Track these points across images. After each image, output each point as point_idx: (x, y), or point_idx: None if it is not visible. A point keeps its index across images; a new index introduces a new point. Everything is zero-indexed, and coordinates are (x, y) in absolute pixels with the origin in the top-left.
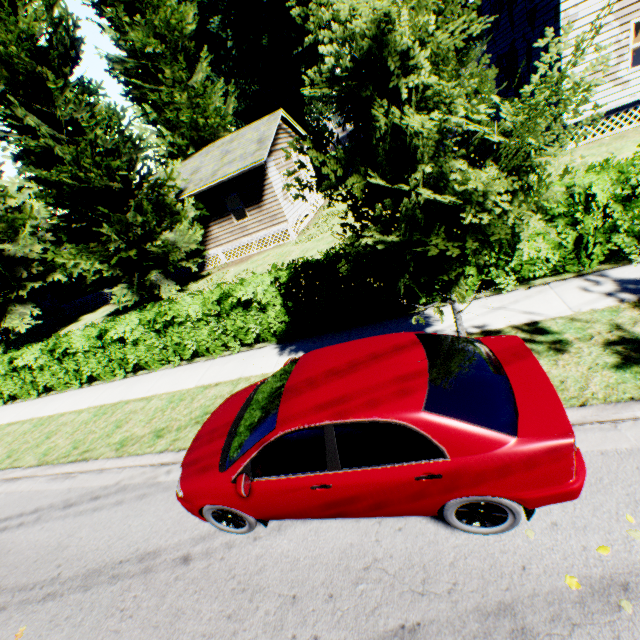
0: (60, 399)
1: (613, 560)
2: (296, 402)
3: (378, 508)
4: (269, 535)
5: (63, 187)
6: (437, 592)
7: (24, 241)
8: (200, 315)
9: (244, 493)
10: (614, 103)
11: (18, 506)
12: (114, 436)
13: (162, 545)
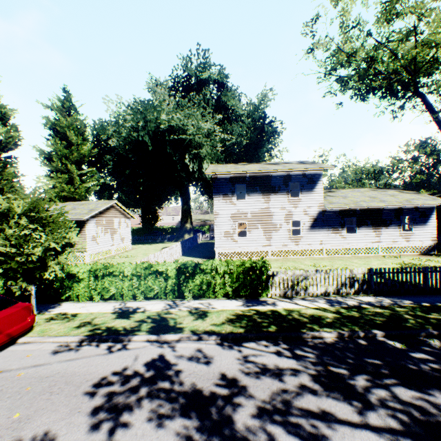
0: None
1: None
2: None
3: None
4: None
5: None
6: None
7: None
8: None
9: None
10: (233, 247)
11: None
12: None
13: None
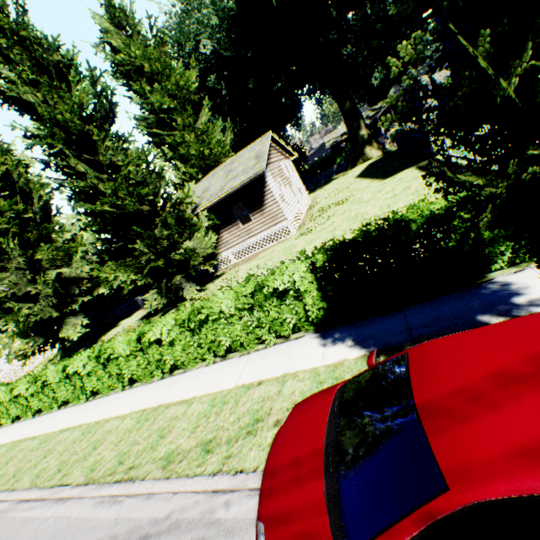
0: (105, 403)
1: None
2: (467, 436)
3: None
4: None
5: (105, 215)
6: None
7: (76, 264)
8: (233, 310)
9: None
10: None
11: (65, 539)
12: (158, 449)
13: None
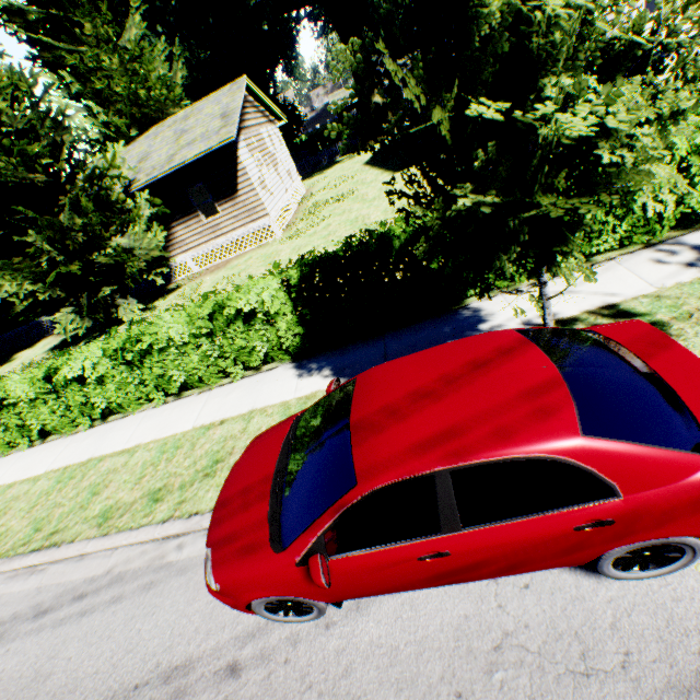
0: (3, 465)
1: None
2: (379, 443)
3: (509, 570)
4: (346, 618)
5: None
6: (606, 669)
7: None
8: (187, 336)
9: (326, 584)
10: None
11: None
12: (91, 507)
13: (193, 653)
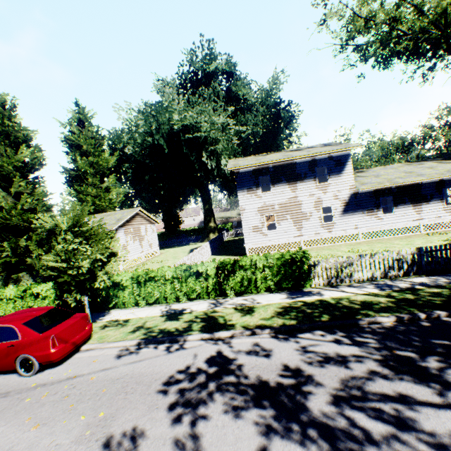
0: None
1: (52, 379)
2: None
3: None
4: None
5: None
6: None
7: None
8: (13, 296)
9: None
10: (264, 241)
11: None
12: None
13: None
